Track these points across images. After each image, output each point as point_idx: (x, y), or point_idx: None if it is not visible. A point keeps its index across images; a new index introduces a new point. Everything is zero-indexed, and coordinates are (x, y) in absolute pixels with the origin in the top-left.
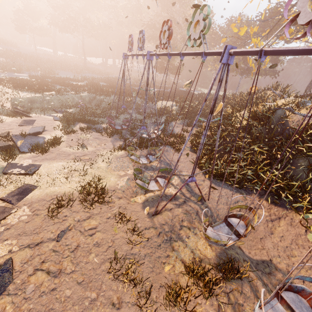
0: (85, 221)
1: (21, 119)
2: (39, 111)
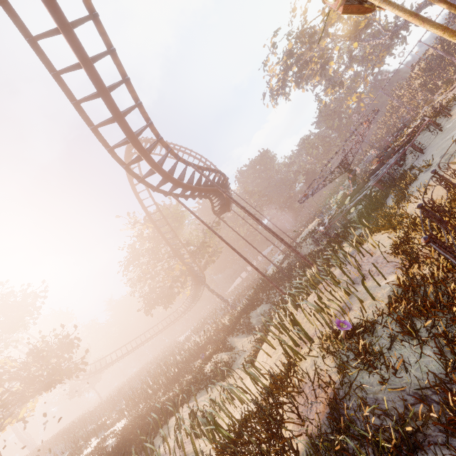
0: None
1: None
2: None
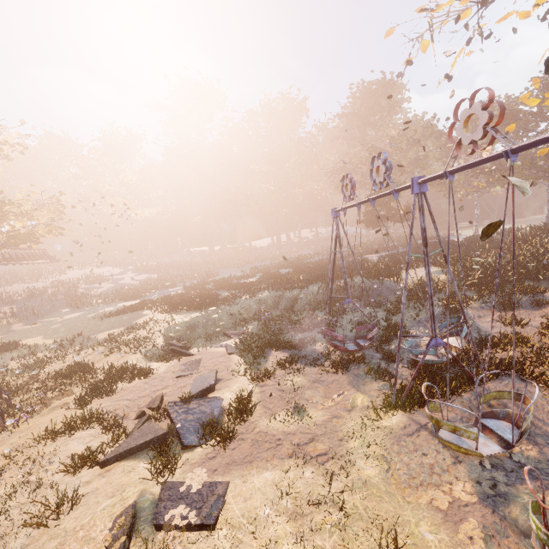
0: None
1: (178, 362)
2: (203, 341)
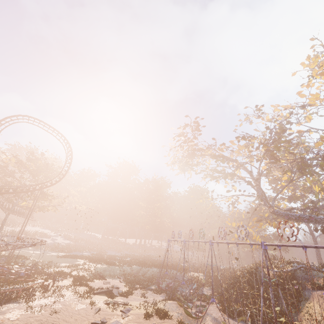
0: (162, 323)
1: (102, 280)
2: (109, 277)
